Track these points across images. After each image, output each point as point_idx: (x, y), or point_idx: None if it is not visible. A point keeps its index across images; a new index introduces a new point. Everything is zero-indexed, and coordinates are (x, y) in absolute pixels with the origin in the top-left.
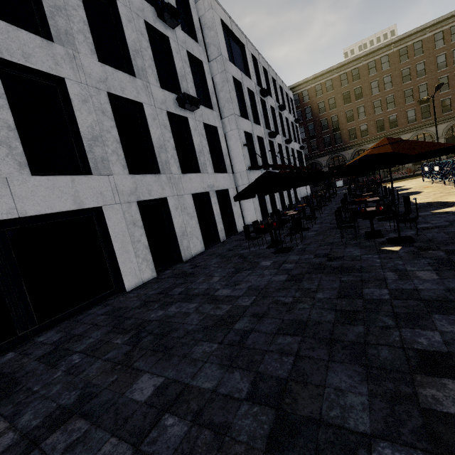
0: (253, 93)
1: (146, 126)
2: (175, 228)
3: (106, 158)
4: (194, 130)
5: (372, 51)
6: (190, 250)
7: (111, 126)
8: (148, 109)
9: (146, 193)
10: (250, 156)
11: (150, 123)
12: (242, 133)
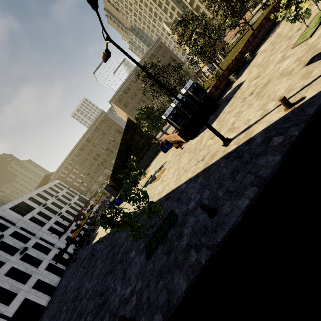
0: (40, 211)
1: (18, 269)
2: (47, 282)
3: (17, 287)
4: (31, 253)
5: (76, 145)
6: (56, 282)
7: (12, 280)
8: (15, 265)
9: (32, 283)
10: (56, 232)
11: (18, 268)
12: (47, 231)
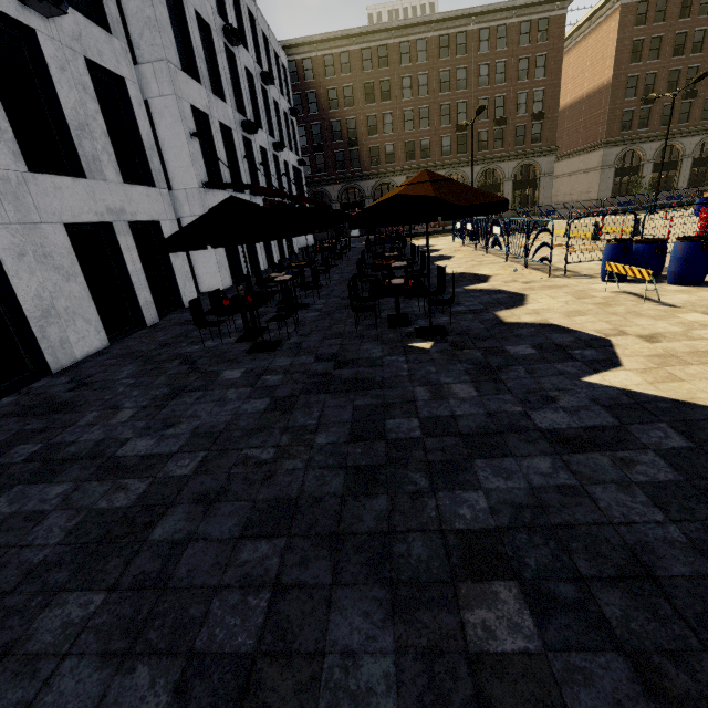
0: (209, 28)
1: None
2: (22, 301)
3: None
4: (59, 69)
5: (406, 24)
6: (69, 348)
7: None
8: None
9: None
10: (206, 159)
11: None
12: (187, 108)
